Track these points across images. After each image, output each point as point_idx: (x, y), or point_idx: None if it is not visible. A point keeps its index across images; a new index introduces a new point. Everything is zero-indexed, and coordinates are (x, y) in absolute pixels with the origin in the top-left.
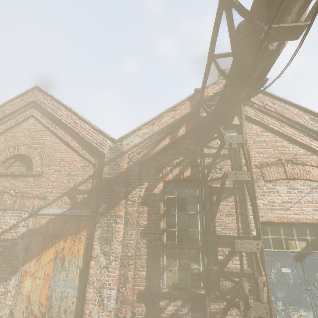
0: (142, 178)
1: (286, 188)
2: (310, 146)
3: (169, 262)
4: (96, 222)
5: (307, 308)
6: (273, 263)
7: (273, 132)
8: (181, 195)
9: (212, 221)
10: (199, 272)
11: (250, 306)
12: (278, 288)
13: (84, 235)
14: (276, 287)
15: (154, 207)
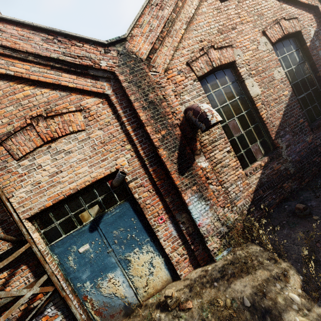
0: None
1: (49, 156)
2: (60, 84)
3: None
4: None
5: (114, 269)
6: (68, 250)
7: (4, 79)
8: None
9: None
10: None
11: None
12: (82, 271)
13: None
14: (79, 272)
15: None
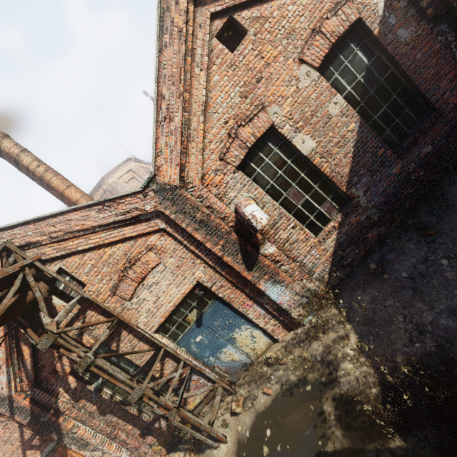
0: (52, 389)
1: (147, 291)
2: (126, 237)
3: (138, 404)
4: (65, 446)
5: (225, 345)
6: (189, 342)
7: (90, 250)
8: (94, 365)
9: (118, 381)
10: (159, 389)
11: (167, 417)
12: (204, 352)
13: (72, 452)
14: (202, 353)
15: (87, 394)
